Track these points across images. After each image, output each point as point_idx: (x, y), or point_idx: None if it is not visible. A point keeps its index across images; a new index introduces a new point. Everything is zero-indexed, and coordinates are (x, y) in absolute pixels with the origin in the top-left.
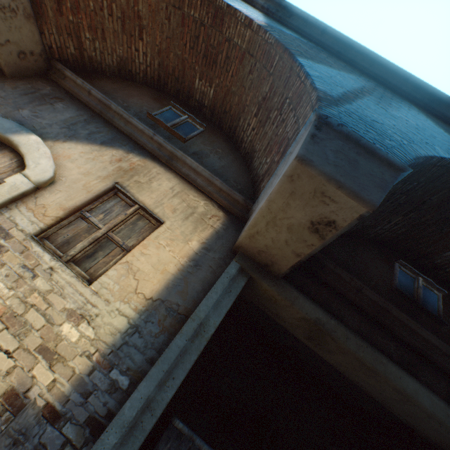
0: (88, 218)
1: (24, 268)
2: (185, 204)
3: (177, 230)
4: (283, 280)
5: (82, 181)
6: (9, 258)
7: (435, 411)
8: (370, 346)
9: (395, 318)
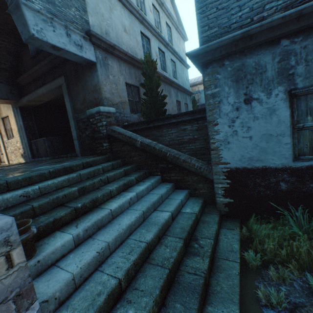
0: (8, 129)
1: (11, 144)
2: (6, 107)
3: (10, 114)
4: (19, 100)
5: (1, 125)
6: (10, 145)
7: (47, 90)
8: (34, 92)
9: (33, 74)
